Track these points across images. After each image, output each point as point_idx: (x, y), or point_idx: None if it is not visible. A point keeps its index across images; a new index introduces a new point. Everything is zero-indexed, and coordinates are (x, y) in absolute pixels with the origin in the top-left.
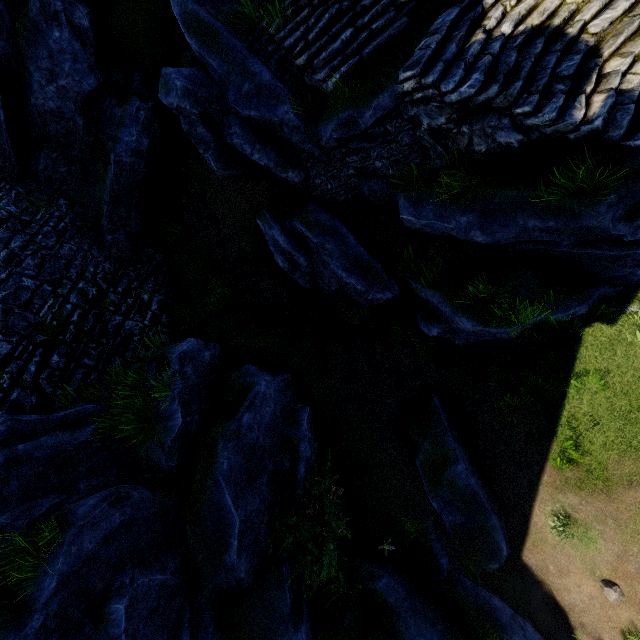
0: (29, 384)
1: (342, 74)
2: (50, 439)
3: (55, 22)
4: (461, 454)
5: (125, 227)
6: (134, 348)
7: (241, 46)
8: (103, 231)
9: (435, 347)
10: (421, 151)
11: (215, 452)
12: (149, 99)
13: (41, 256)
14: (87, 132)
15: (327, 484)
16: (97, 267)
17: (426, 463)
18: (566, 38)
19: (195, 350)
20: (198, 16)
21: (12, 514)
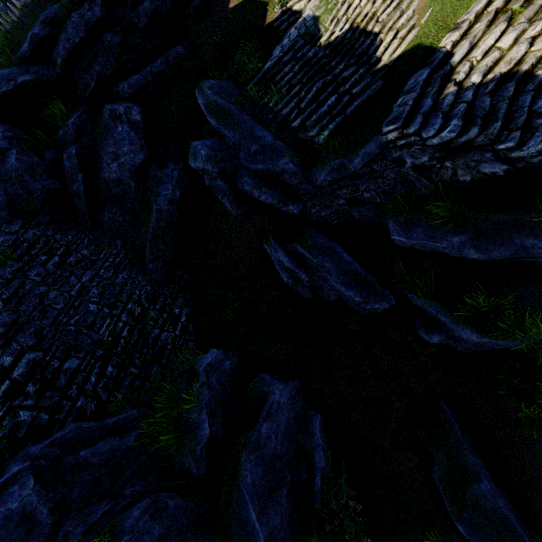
0: (90, 393)
1: (330, 130)
2: (104, 445)
3: (119, 121)
4: (482, 470)
5: (162, 257)
6: (168, 355)
7: (248, 119)
8: (146, 261)
9: (436, 352)
10: (406, 183)
11: (239, 464)
12: (180, 161)
13: (103, 285)
14: (137, 191)
15: (344, 499)
16: (141, 290)
17: (444, 478)
18: (537, 79)
19: (218, 361)
20: (216, 103)
21: (73, 521)
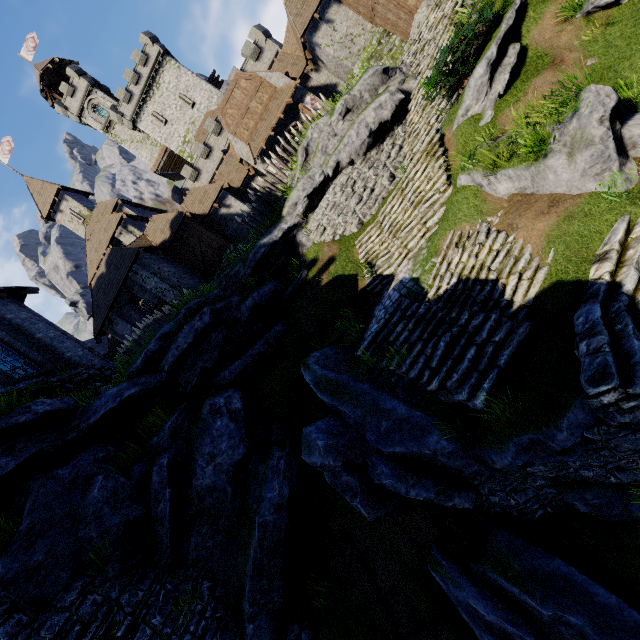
0: None
1: (487, 390)
2: None
3: (218, 415)
4: None
5: (267, 604)
6: None
7: (367, 388)
8: (244, 618)
9: None
10: None
11: None
12: (286, 443)
13: None
14: (234, 496)
15: None
16: None
17: None
18: None
19: None
20: (326, 377)
21: None
